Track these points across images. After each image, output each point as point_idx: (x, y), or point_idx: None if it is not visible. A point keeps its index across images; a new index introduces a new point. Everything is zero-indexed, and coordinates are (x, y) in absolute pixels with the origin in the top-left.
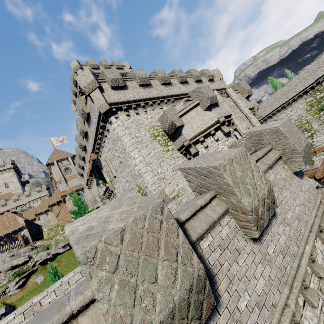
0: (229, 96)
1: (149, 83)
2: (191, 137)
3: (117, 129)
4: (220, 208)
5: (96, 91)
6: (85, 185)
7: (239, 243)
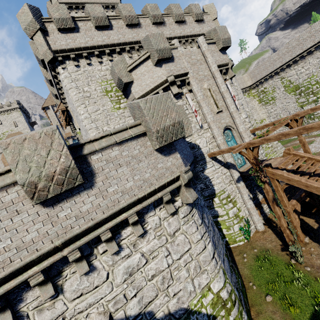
0: (199, 47)
1: (107, 25)
2: (139, 96)
3: (64, 81)
4: (11, 179)
5: (38, 35)
6: (72, 132)
7: (24, 206)
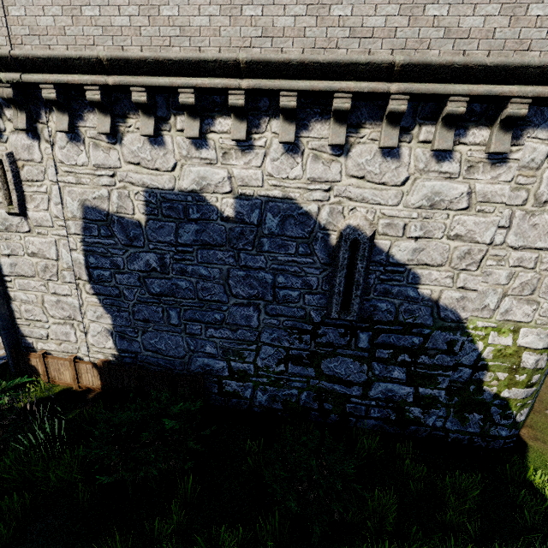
0: None
1: None
2: None
3: None
4: None
5: None
6: None
7: None
